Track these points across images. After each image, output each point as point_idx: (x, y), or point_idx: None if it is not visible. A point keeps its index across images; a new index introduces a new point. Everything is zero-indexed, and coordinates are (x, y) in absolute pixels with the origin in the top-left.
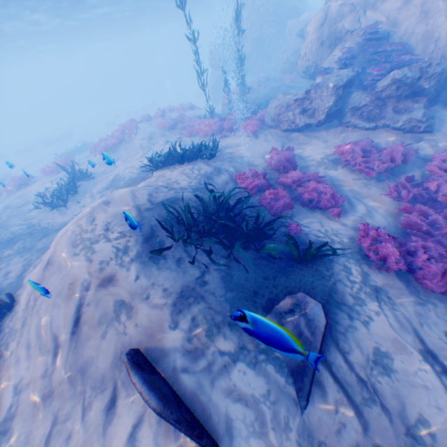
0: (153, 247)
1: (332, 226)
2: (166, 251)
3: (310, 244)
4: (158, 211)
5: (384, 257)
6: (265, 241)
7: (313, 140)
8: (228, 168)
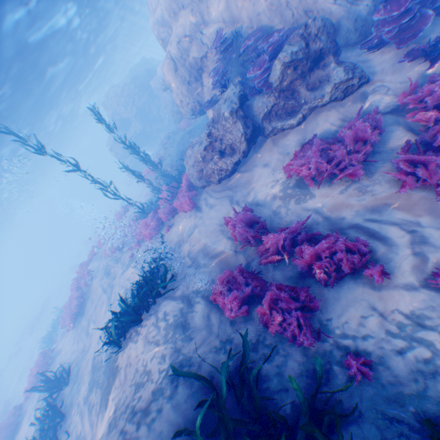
0: None
1: (398, 306)
2: None
3: None
4: None
5: None
6: None
7: (254, 172)
8: (194, 285)
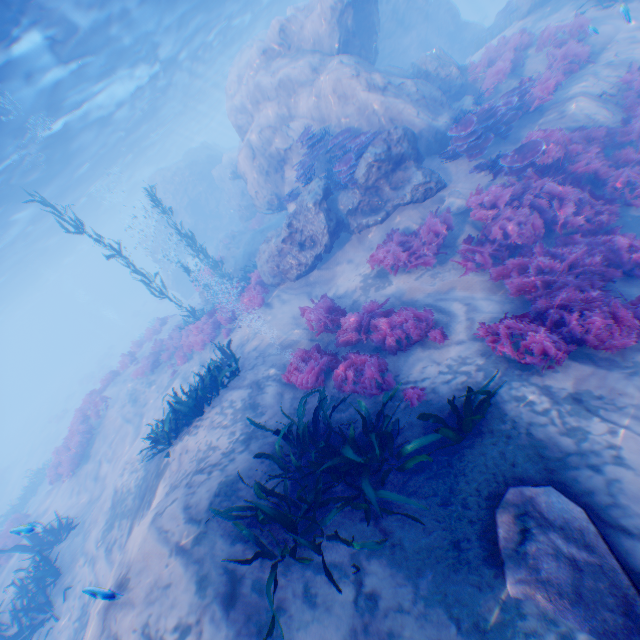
0: (250, 607)
1: (449, 354)
2: (276, 594)
3: (455, 405)
4: (218, 528)
5: (542, 349)
6: (394, 441)
7: (336, 268)
8: (266, 372)
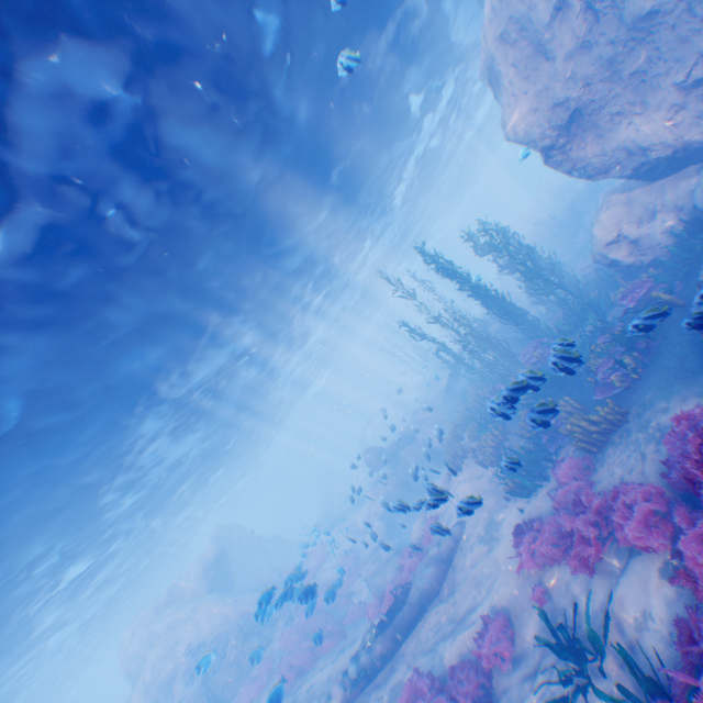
0: None
1: None
2: None
3: None
4: None
5: (290, 678)
6: None
7: None
8: None
